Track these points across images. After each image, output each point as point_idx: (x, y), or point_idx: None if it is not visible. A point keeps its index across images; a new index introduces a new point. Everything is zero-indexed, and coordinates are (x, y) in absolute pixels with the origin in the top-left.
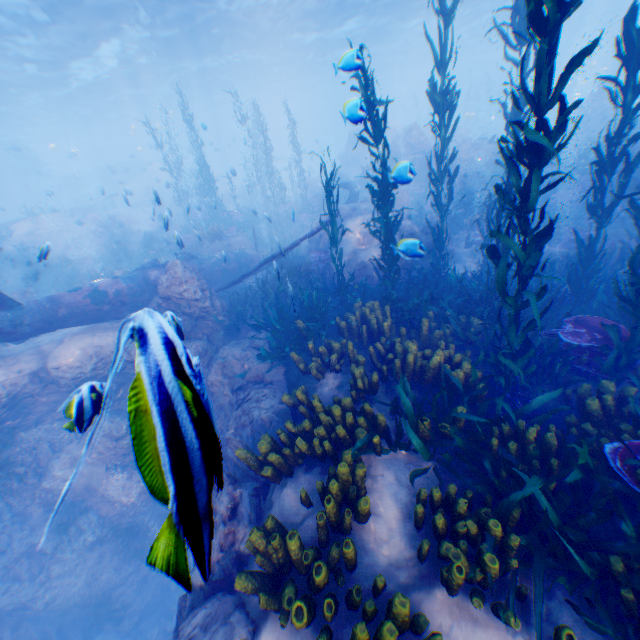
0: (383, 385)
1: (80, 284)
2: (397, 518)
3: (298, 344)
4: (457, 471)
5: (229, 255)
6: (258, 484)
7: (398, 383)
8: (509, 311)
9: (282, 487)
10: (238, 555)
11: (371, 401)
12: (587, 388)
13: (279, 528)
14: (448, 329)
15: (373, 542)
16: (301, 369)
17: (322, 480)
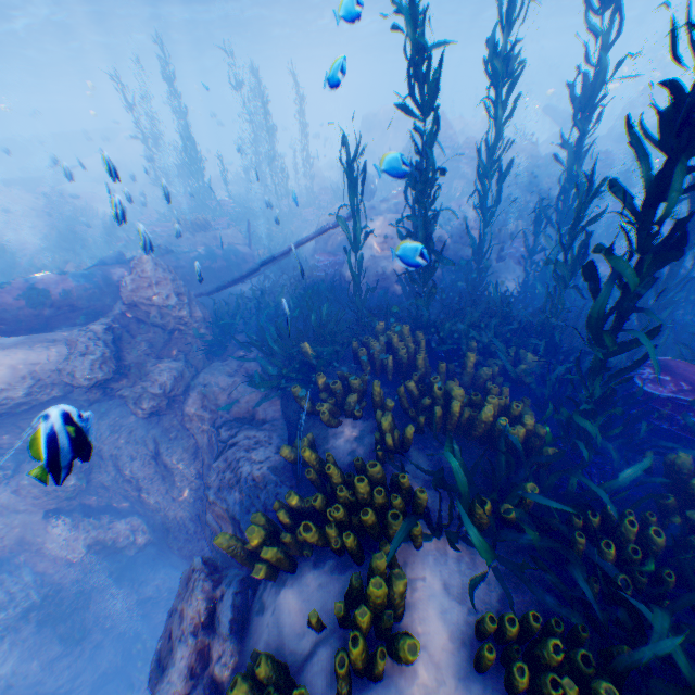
0: (417, 440)
1: (22, 276)
2: (448, 651)
3: (303, 374)
4: (530, 580)
5: (217, 252)
6: (246, 573)
7: (444, 444)
8: (598, 355)
9: (280, 588)
10: (214, 680)
11: (403, 463)
12: (686, 460)
13: (277, 675)
14: (497, 366)
15: (416, 694)
16: (307, 410)
17: (339, 584)
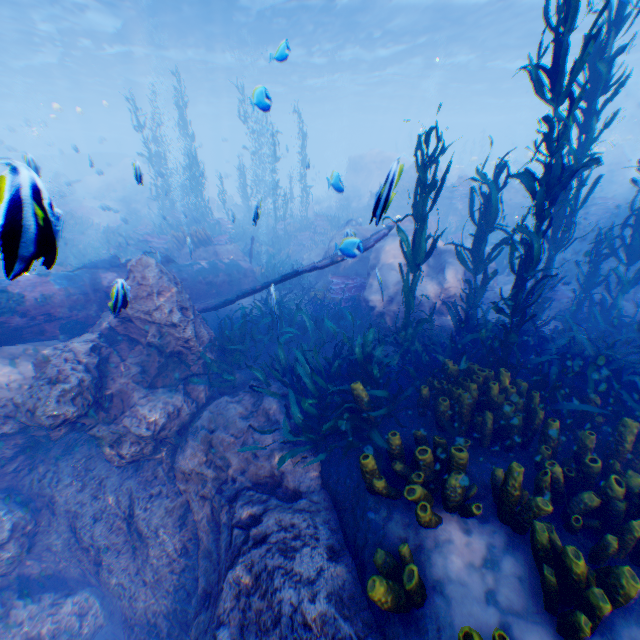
0: None
1: None
2: None
3: (355, 428)
4: None
5: (219, 265)
6: None
7: None
8: None
9: None
10: None
11: None
12: None
13: None
14: None
15: None
16: (381, 493)
17: None
